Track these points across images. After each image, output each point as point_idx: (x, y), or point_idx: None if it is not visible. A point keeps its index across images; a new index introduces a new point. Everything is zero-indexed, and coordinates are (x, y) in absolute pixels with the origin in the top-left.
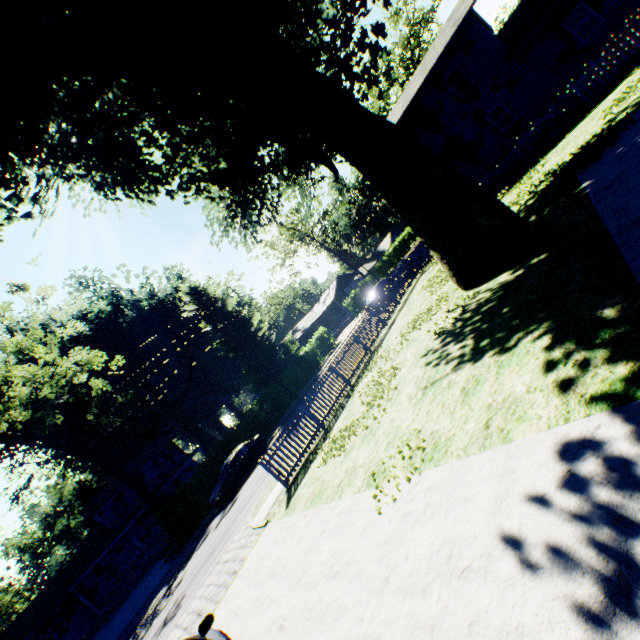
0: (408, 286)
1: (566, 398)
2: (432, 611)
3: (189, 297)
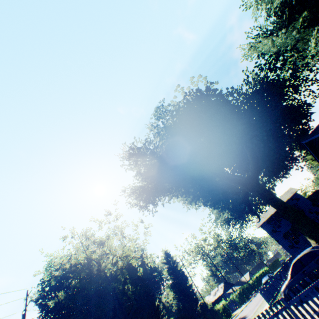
0: (288, 274)
1: None
2: None
3: (164, 255)
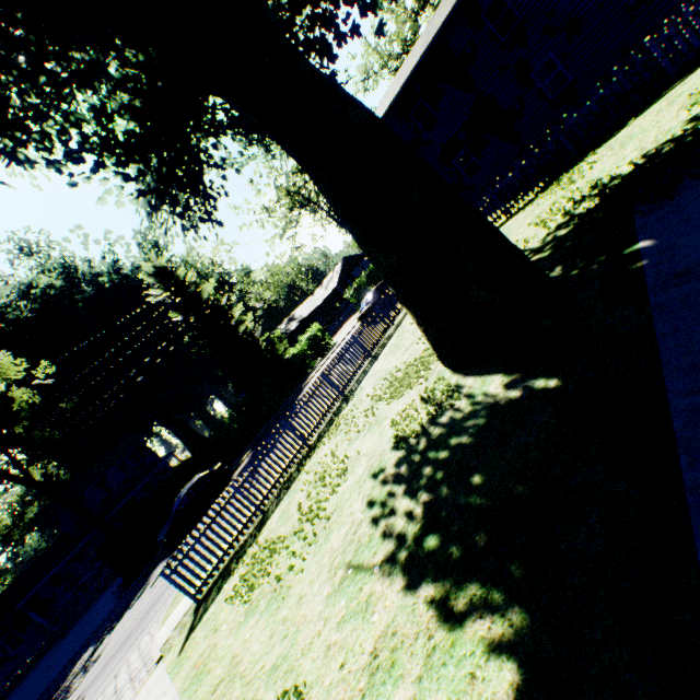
0: None
1: None
2: None
3: (153, 279)
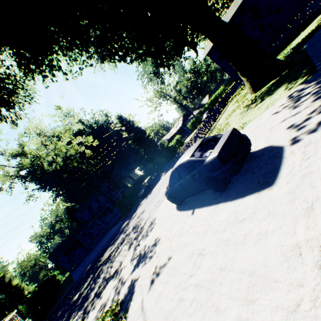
0: (224, 108)
1: (290, 90)
2: (255, 132)
3: (118, 120)
